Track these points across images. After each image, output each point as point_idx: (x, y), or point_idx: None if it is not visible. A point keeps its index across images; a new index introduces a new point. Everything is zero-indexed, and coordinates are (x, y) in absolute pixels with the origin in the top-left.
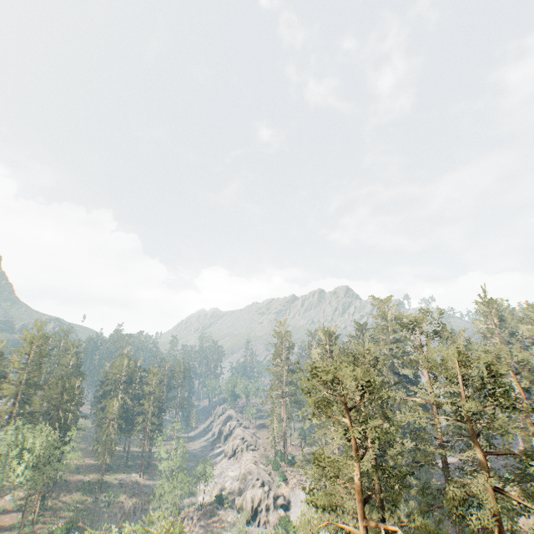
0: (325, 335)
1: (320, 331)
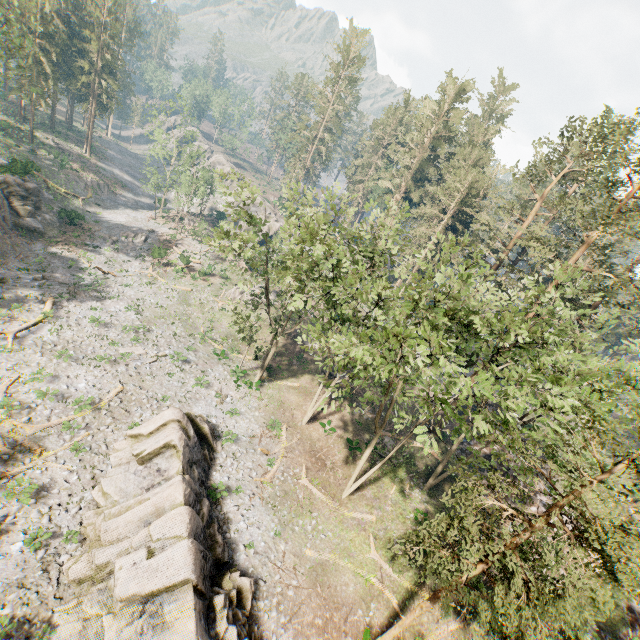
0: (456, 88)
1: (452, 80)
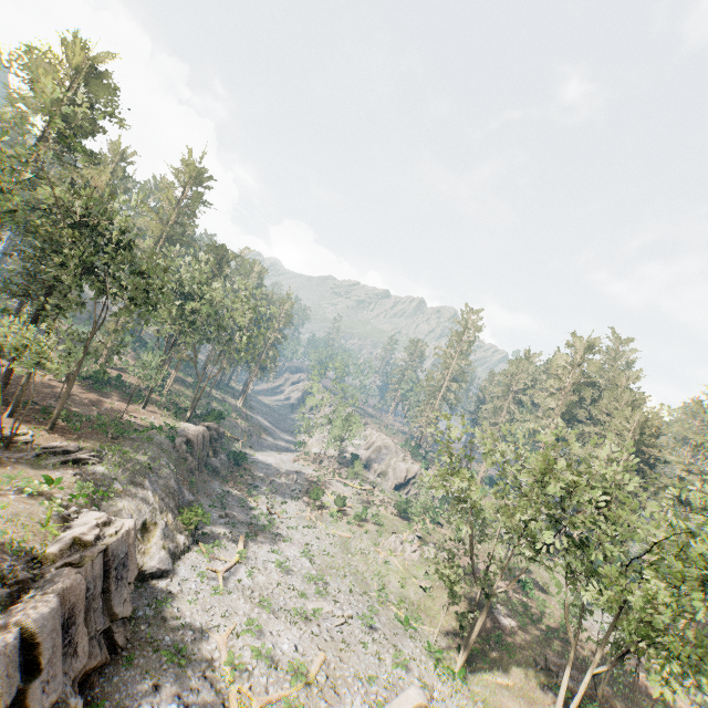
0: (584, 344)
1: (578, 338)
